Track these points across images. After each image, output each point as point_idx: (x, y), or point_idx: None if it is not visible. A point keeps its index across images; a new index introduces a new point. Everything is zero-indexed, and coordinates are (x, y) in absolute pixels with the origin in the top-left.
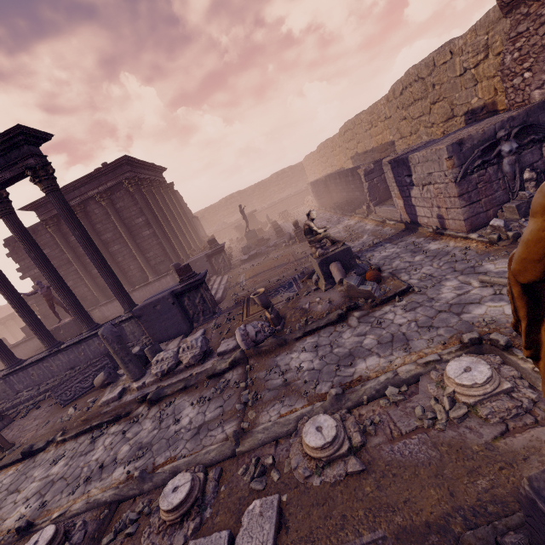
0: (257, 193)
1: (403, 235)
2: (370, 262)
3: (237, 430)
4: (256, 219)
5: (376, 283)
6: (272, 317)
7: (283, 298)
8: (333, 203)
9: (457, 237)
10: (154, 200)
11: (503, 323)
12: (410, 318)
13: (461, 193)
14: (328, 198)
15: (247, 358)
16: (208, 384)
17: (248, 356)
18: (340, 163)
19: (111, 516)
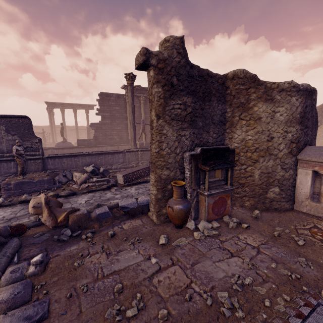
0: None
1: None
2: None
3: None
4: None
5: None
6: None
7: None
8: None
9: None
10: None
11: None
12: None
13: None
14: None
15: None
16: None
17: None
18: None
19: None
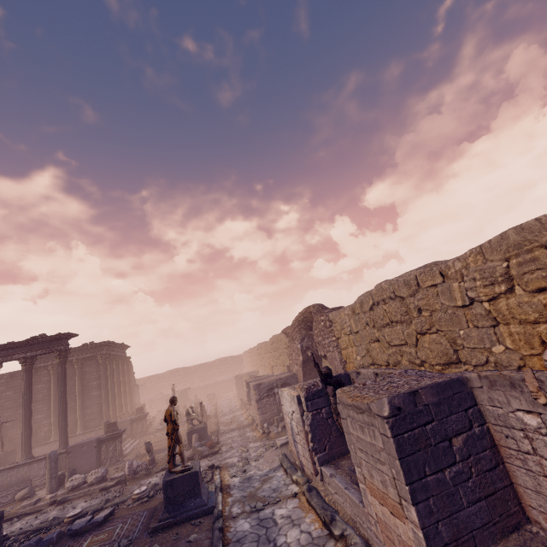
0: (200, 372)
1: (247, 426)
2: (220, 439)
3: (108, 498)
4: (188, 396)
5: (208, 448)
6: (150, 459)
7: (164, 454)
8: (243, 396)
9: (258, 430)
10: (112, 370)
11: (229, 463)
12: (207, 463)
13: (259, 407)
14: (243, 391)
15: (126, 480)
16: (98, 493)
17: (127, 480)
18: (257, 366)
19: (33, 533)
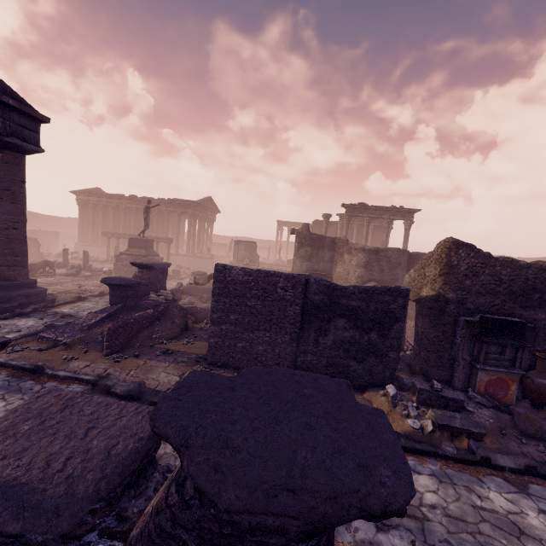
0: None
1: None
2: None
3: None
4: None
5: None
6: None
7: None
8: None
9: None
10: None
11: None
12: None
13: None
14: None
15: None
16: None
17: None
18: None
19: None
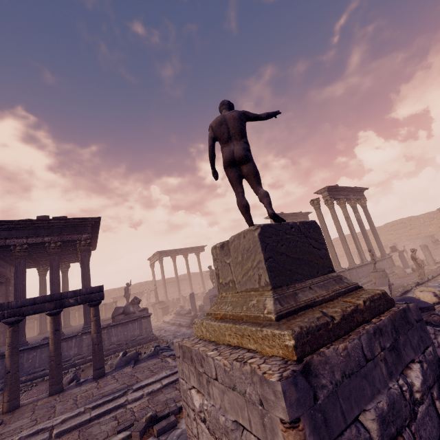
0: None
1: None
2: None
3: None
4: None
5: None
6: None
7: None
8: None
9: None
10: None
11: None
12: None
13: None
14: None
15: None
16: None
17: None
18: None
19: None
